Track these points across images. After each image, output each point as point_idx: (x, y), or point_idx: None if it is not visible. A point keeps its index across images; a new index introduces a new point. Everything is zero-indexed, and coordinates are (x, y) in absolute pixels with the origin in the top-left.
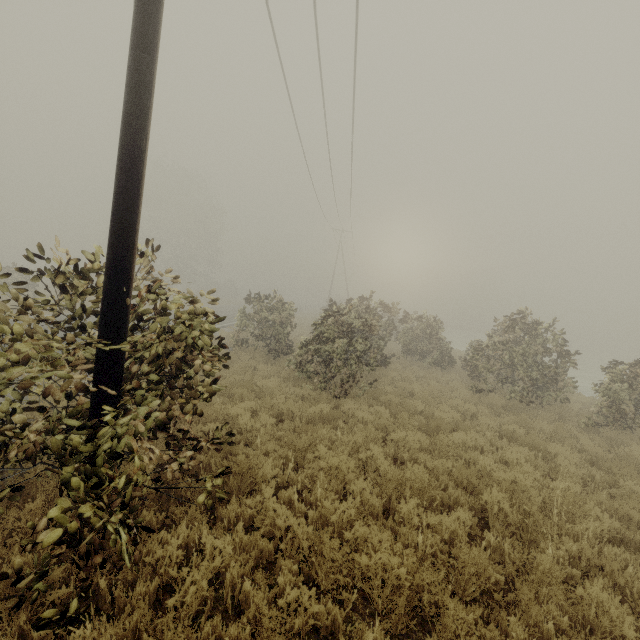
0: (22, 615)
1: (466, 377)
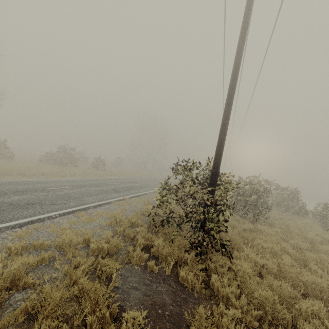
0: (199, 266)
1: (316, 222)
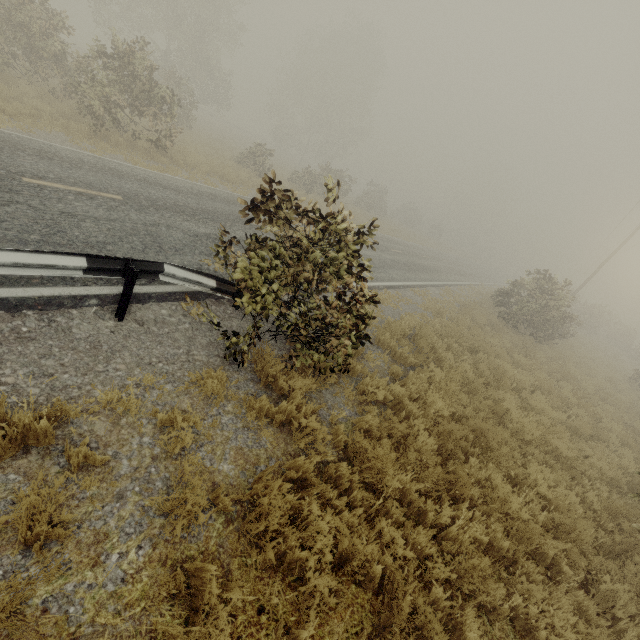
0: None
1: None
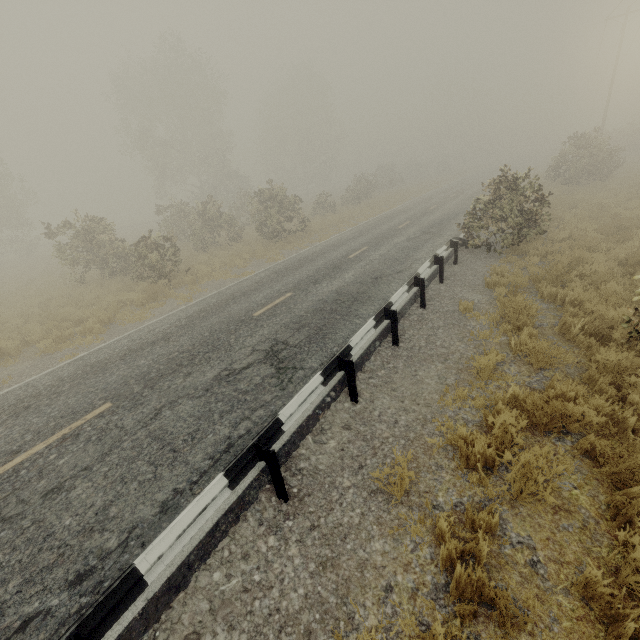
0: None
1: None
